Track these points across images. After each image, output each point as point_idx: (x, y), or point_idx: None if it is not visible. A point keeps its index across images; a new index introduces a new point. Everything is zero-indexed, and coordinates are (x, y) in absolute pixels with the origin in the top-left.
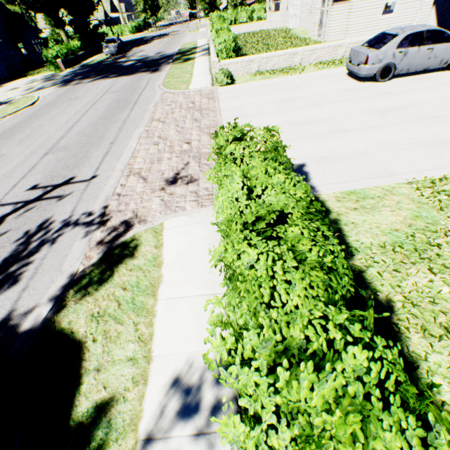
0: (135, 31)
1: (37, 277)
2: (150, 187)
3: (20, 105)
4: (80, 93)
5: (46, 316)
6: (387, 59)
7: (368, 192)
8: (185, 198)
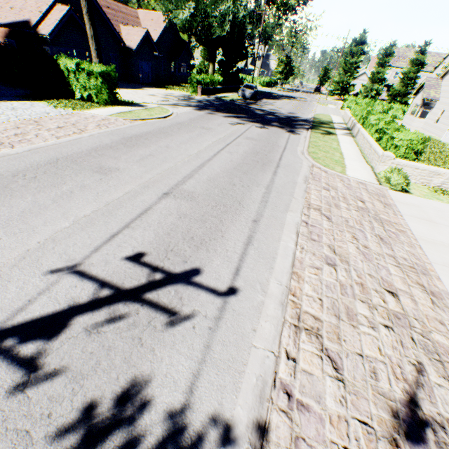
0: (264, 85)
1: None
2: (358, 411)
3: (153, 113)
4: (213, 125)
5: None
6: None
7: None
8: None
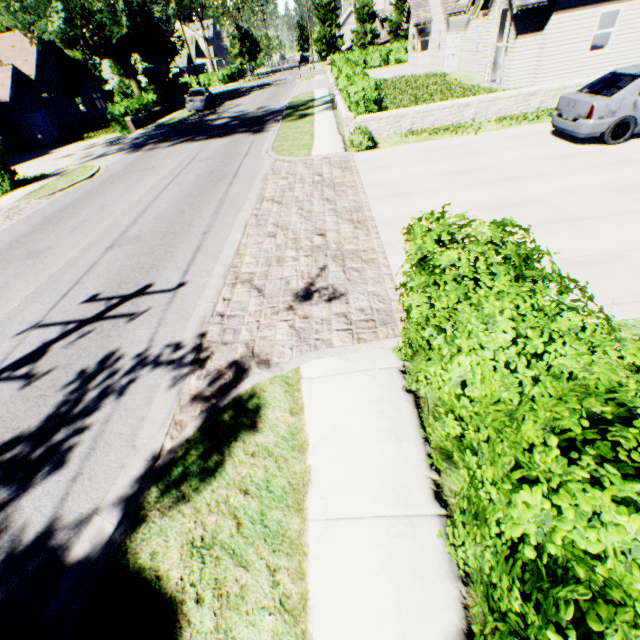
0: (227, 81)
1: (96, 455)
2: (270, 304)
3: (74, 177)
4: (156, 162)
5: (112, 537)
6: (624, 110)
7: None
8: (330, 325)
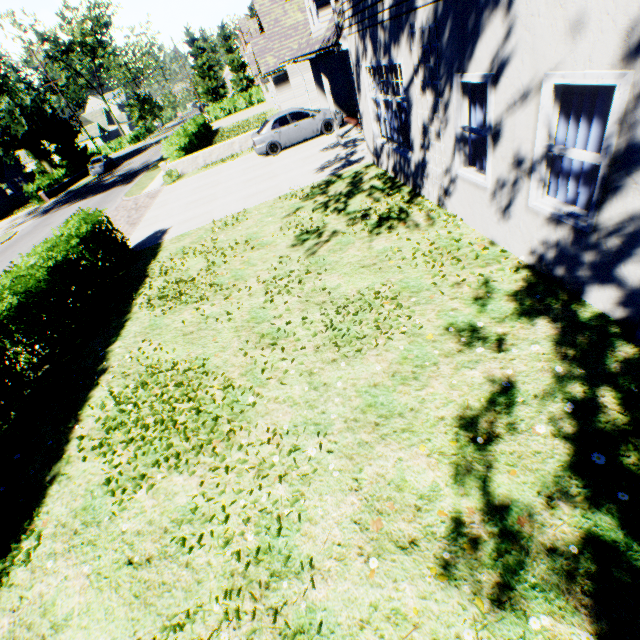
0: (136, 142)
1: None
2: None
3: None
4: (55, 219)
5: None
6: (269, 139)
7: (190, 232)
8: None
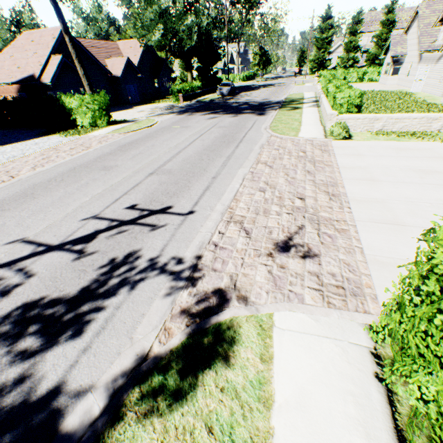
0: (244, 80)
1: (104, 335)
2: (254, 246)
3: (142, 124)
4: (191, 123)
5: (95, 423)
6: None
7: None
8: (302, 280)
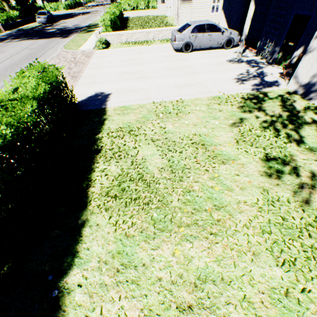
0: (68, 8)
1: None
2: None
3: None
4: (7, 48)
5: None
6: (186, 39)
7: (131, 107)
8: None
